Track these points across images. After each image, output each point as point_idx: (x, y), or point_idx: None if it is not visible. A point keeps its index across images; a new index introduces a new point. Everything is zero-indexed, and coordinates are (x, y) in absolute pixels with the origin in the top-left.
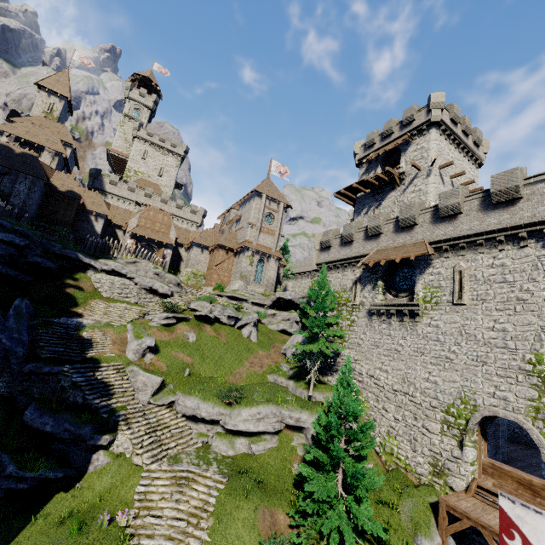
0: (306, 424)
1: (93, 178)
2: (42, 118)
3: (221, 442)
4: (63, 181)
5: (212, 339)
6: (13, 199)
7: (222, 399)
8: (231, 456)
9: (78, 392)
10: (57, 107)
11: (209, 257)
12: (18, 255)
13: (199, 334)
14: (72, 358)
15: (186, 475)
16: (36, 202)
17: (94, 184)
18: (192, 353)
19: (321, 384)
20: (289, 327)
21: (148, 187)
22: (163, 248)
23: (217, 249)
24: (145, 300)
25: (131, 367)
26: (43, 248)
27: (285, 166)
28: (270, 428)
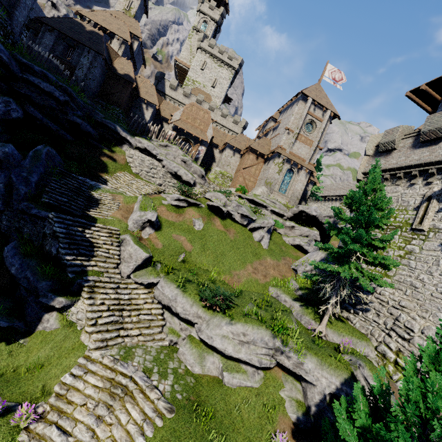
0: (310, 376)
1: (157, 81)
2: (120, 13)
3: (190, 351)
4: (123, 66)
5: (219, 232)
6: (77, 71)
7: (204, 299)
8: (196, 373)
9: (55, 243)
10: (134, 5)
11: (239, 161)
12: (59, 111)
13: (207, 224)
14: (72, 211)
15: (125, 383)
16: (96, 79)
17: (158, 86)
18: (193, 240)
19: (338, 320)
20: (307, 244)
21: (200, 94)
22: (198, 143)
23: (248, 153)
24: (169, 183)
25: (125, 235)
26: (88, 114)
27: (342, 72)
28: (254, 360)
